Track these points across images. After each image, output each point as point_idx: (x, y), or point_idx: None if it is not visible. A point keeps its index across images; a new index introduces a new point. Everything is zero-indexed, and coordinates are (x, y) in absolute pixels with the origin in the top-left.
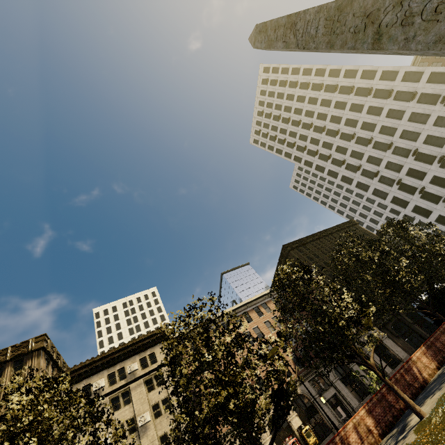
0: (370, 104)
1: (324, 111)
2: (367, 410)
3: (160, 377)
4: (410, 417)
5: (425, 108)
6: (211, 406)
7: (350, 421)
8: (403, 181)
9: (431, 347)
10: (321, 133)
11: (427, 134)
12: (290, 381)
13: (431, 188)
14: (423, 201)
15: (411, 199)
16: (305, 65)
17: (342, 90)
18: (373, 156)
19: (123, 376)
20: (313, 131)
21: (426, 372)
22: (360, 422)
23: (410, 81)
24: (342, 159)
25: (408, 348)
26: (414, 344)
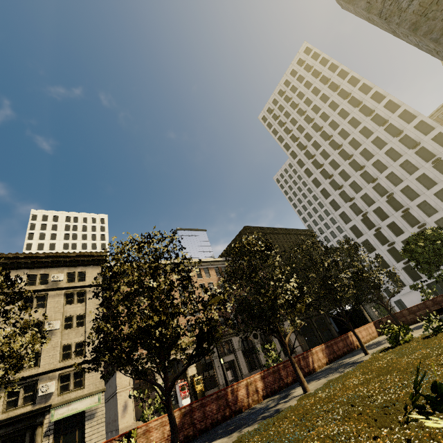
0: (378, 135)
1: (338, 121)
2: (262, 376)
3: (83, 295)
4: (294, 390)
5: (418, 161)
6: (136, 328)
7: (245, 379)
8: (368, 215)
9: (329, 347)
10: (325, 141)
11: (408, 184)
12: (219, 330)
13: (386, 230)
14: (374, 238)
15: (366, 233)
16: (344, 66)
17: (363, 109)
18: (357, 182)
19: (44, 281)
20: (320, 134)
21: (317, 363)
22: (252, 383)
23: (420, 130)
24: (331, 173)
25: (304, 345)
26: (309, 344)
